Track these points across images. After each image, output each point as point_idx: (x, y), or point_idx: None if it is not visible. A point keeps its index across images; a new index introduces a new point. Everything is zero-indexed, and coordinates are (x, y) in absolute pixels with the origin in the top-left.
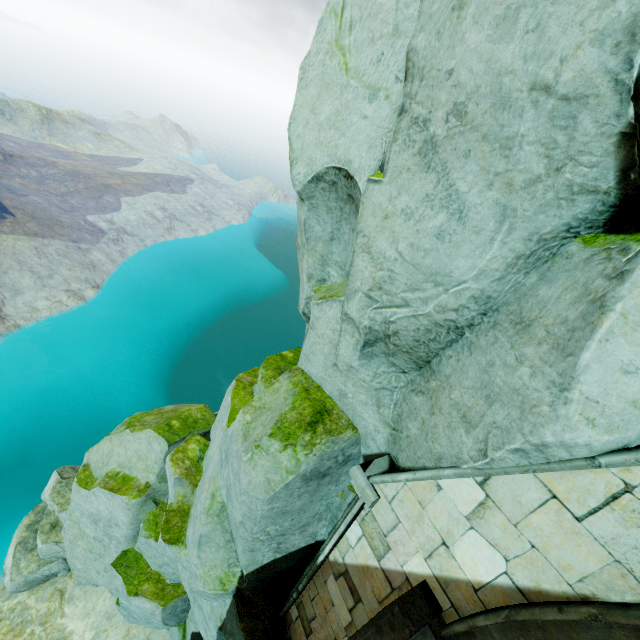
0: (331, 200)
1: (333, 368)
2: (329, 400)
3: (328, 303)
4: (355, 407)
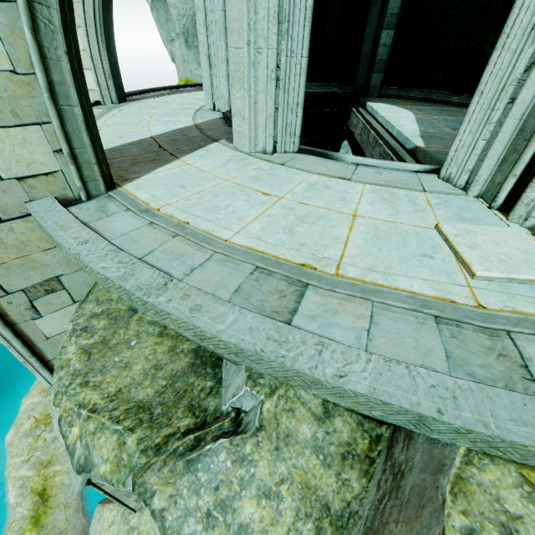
0: (161, 5)
1: (185, 64)
2: (189, 79)
3: (175, 42)
4: (196, 73)
